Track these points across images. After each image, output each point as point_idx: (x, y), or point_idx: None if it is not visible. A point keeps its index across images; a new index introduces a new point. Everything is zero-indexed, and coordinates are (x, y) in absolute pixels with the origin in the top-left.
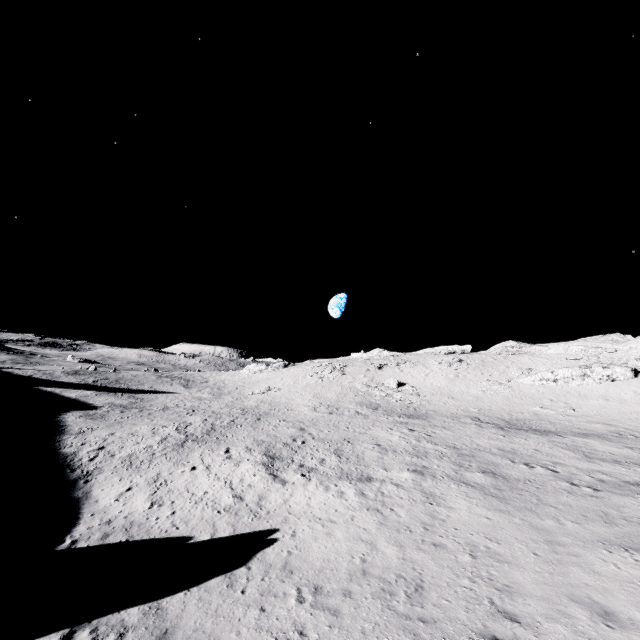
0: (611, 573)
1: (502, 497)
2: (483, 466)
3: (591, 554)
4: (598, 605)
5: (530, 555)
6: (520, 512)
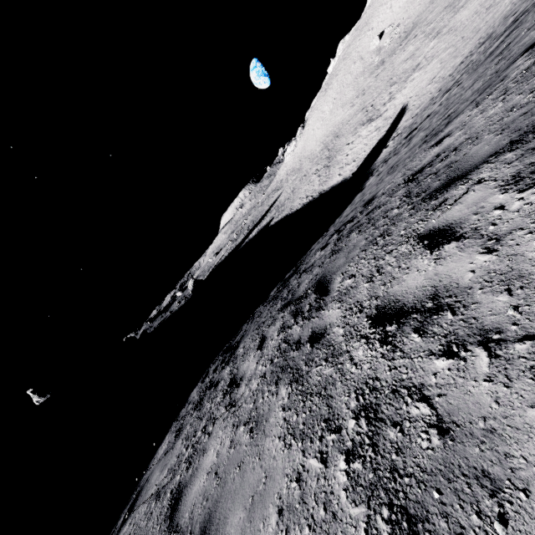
0: None
1: None
2: None
3: None
4: None
5: None
6: None
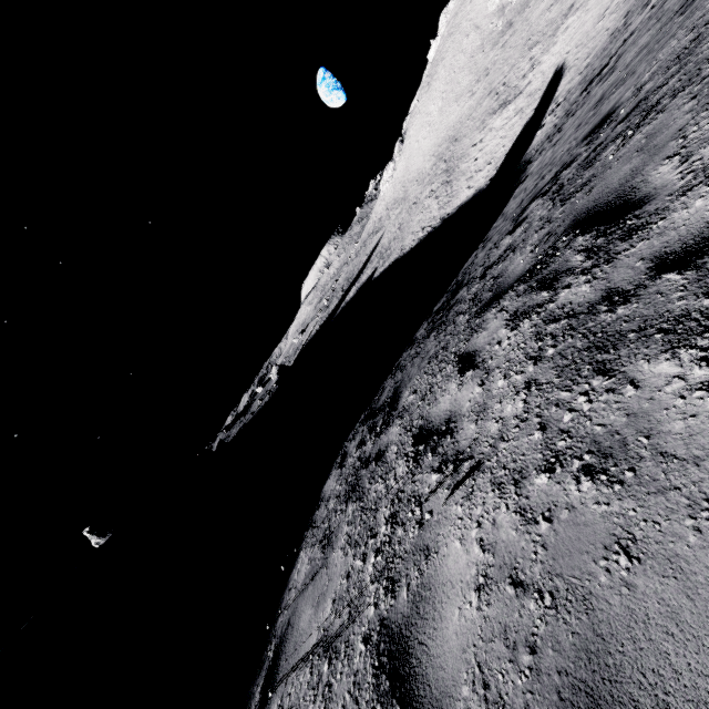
0: None
1: None
2: None
3: None
4: None
5: None
6: None
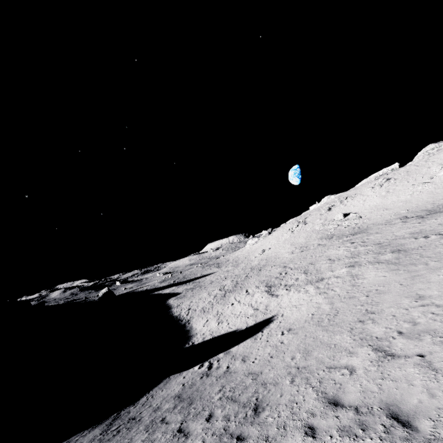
0: (437, 280)
1: (397, 262)
2: (393, 248)
3: (433, 274)
4: (418, 295)
5: (397, 286)
6: (405, 267)
